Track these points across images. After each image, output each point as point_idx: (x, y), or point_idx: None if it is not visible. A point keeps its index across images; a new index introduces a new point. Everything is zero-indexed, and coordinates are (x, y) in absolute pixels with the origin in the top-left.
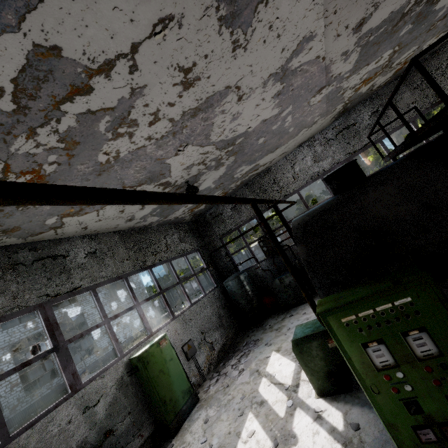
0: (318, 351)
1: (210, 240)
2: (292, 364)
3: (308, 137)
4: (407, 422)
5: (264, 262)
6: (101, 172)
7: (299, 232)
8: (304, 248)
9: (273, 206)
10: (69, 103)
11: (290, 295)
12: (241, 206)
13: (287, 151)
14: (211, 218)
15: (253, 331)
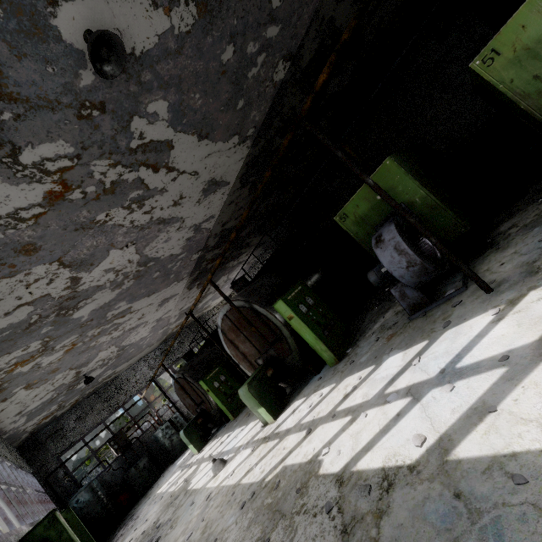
0: (195, 428)
1: (42, 465)
2: (177, 472)
3: (145, 354)
4: (225, 399)
5: (114, 464)
6: (82, 352)
7: (182, 371)
8: (187, 374)
9: (153, 380)
10: (117, 319)
11: (146, 477)
12: (88, 414)
13: (132, 363)
14: (46, 436)
15: (117, 528)
